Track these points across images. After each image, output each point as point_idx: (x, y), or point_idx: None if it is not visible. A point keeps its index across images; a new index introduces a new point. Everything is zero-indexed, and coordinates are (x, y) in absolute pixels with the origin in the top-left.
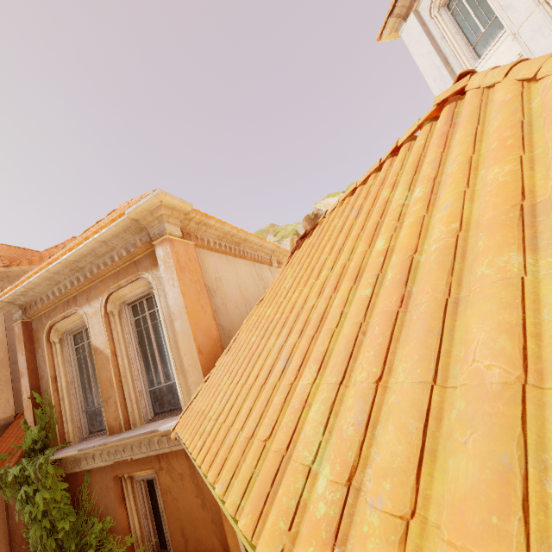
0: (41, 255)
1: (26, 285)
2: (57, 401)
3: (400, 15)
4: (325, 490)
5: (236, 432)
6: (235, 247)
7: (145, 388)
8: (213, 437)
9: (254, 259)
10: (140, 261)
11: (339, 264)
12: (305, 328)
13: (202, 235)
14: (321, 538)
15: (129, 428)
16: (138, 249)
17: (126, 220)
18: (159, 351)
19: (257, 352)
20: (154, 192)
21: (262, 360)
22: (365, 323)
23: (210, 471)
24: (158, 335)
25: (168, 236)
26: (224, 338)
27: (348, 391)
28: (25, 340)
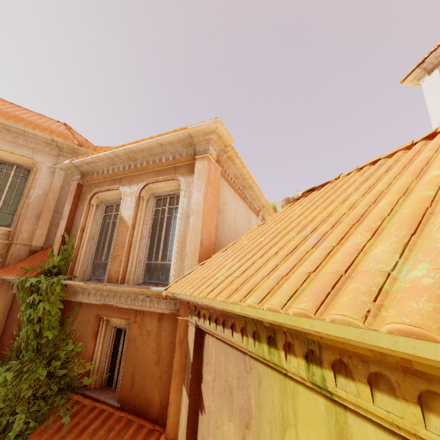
0: (102, 148)
1: (94, 157)
2: (78, 246)
3: (426, 69)
4: (428, 272)
5: (262, 276)
6: (242, 189)
7: (144, 260)
8: (227, 283)
9: (249, 204)
10: (179, 167)
11: (376, 190)
12: (337, 224)
13: (226, 168)
14: (435, 293)
15: (123, 283)
16: (182, 158)
17: (185, 133)
18: (165, 237)
19: (272, 242)
20: (215, 119)
21: (282, 244)
22: (431, 208)
23: (235, 295)
24: (169, 225)
25: (209, 155)
26: (216, 246)
27: (421, 239)
28: (75, 195)
